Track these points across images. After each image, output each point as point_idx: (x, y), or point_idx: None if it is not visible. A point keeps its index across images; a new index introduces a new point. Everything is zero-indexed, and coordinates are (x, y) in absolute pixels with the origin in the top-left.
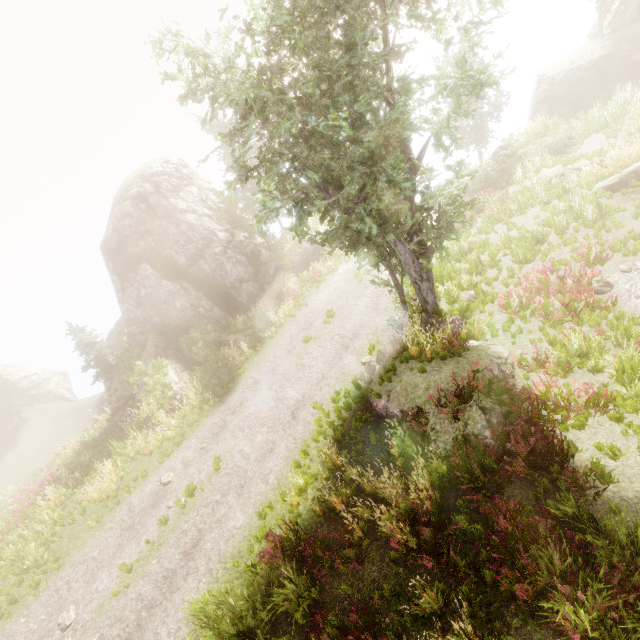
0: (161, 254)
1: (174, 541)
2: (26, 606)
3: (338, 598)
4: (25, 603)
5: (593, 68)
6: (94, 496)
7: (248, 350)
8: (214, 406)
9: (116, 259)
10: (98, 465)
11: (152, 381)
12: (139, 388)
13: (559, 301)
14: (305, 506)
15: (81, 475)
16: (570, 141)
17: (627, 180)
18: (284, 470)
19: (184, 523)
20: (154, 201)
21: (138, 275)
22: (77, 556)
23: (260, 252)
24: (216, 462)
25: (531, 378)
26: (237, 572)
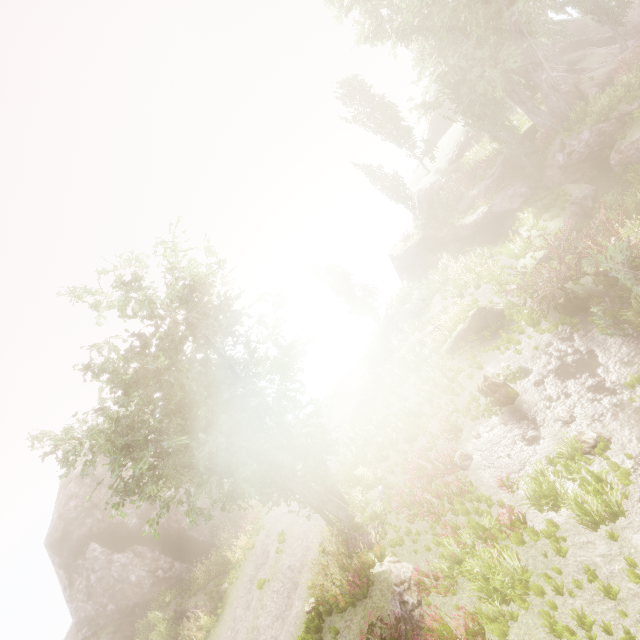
0: (110, 523)
1: None
2: None
3: None
4: None
5: (419, 246)
6: None
7: (207, 619)
8: None
9: (62, 549)
10: None
11: None
12: None
13: (439, 486)
14: None
15: None
16: (424, 303)
17: (457, 342)
18: None
19: None
20: (99, 470)
21: (86, 560)
22: None
23: None
24: None
25: (433, 600)
26: None
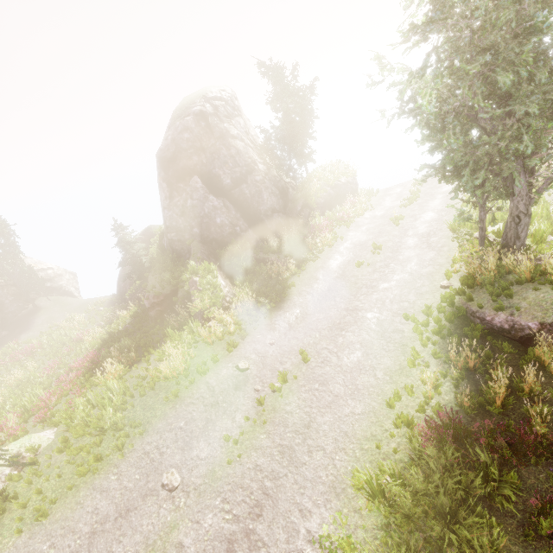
0: (210, 171)
1: (280, 420)
2: (113, 465)
3: (536, 487)
4: (111, 462)
5: None
6: (167, 372)
7: (294, 267)
8: (270, 310)
9: (168, 168)
10: (162, 346)
11: (206, 280)
12: (189, 285)
13: None
14: (439, 400)
15: (134, 355)
16: None
17: None
18: (392, 368)
19: (285, 405)
20: (212, 122)
21: (188, 186)
22: (160, 424)
23: (288, 189)
24: (302, 355)
25: None
26: (380, 453)
